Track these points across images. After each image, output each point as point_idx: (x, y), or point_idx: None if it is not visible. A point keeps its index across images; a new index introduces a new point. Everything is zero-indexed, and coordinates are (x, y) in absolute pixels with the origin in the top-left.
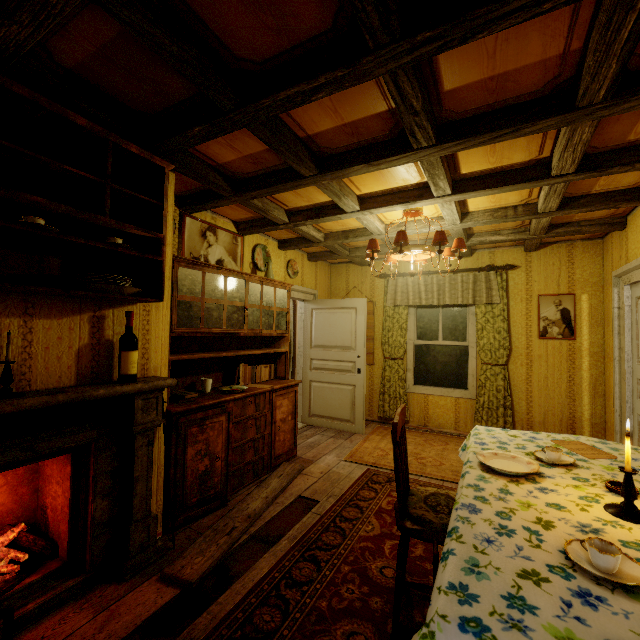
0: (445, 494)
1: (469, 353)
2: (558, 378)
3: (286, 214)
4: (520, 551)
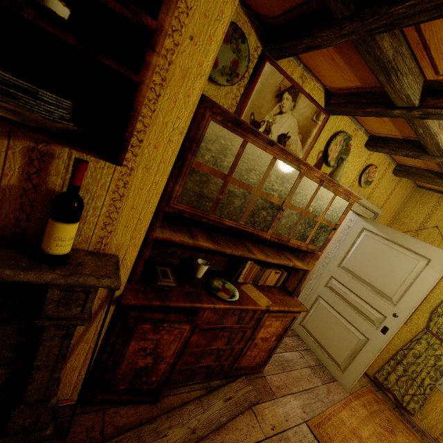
0: None
1: None
2: None
3: (421, 90)
4: None
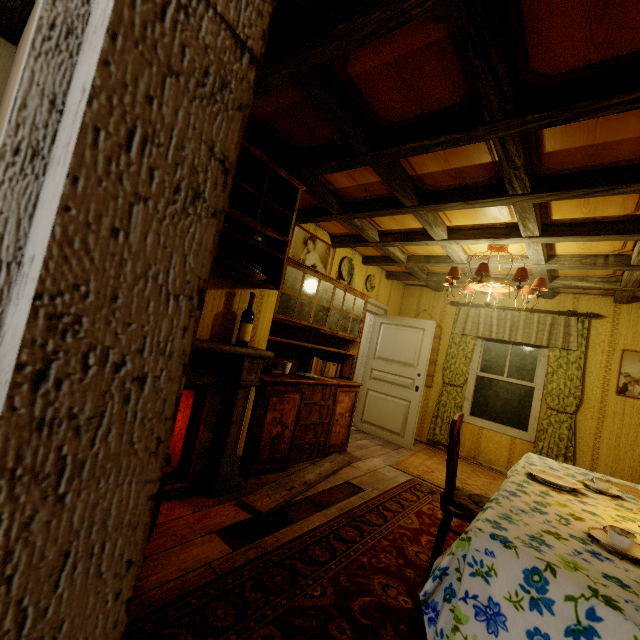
0: (488, 498)
1: (534, 395)
2: (633, 440)
3: (378, 234)
4: (548, 522)
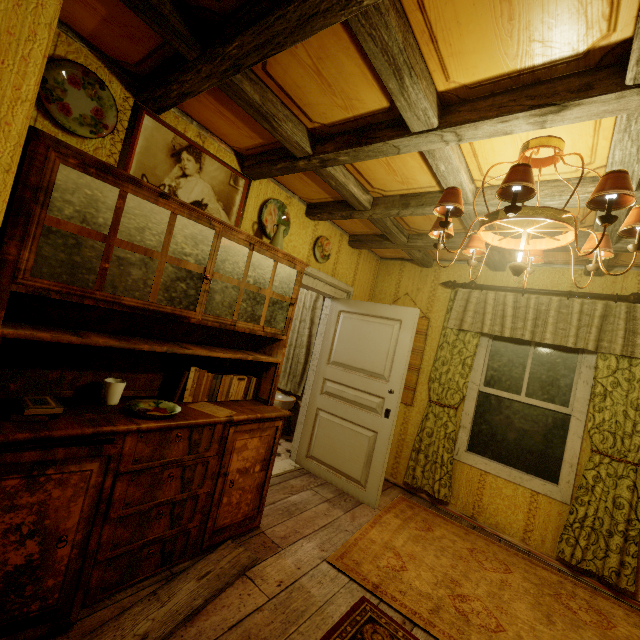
0: None
1: (570, 427)
2: None
3: (309, 138)
4: None
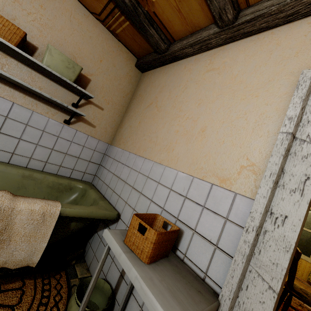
0: (309, 292)
1: None
2: None
3: None
4: None
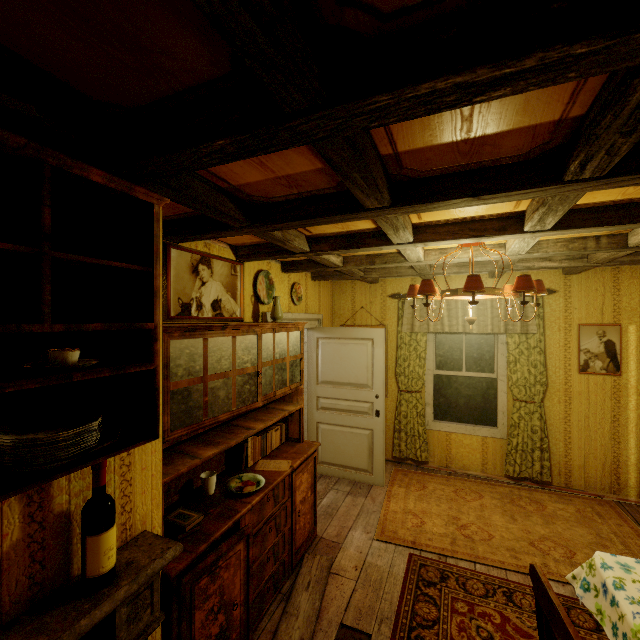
0: None
1: (498, 387)
2: (601, 418)
3: (307, 241)
4: None
